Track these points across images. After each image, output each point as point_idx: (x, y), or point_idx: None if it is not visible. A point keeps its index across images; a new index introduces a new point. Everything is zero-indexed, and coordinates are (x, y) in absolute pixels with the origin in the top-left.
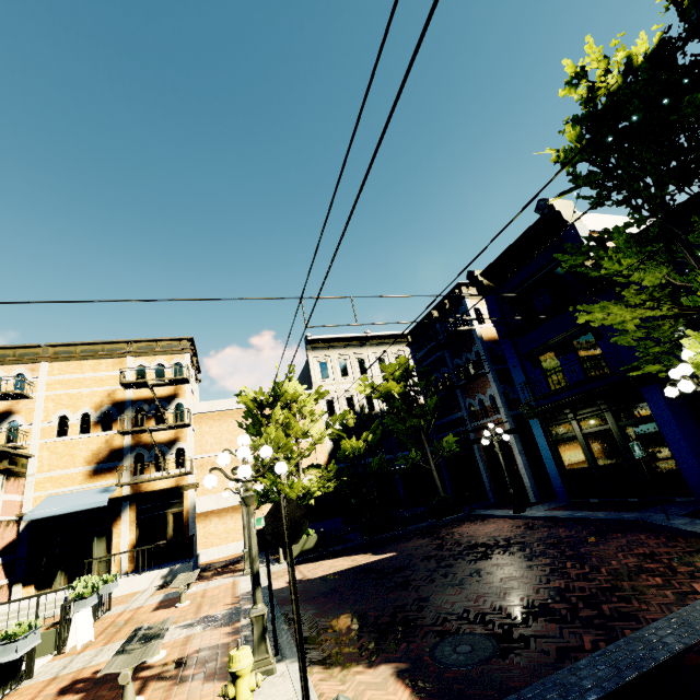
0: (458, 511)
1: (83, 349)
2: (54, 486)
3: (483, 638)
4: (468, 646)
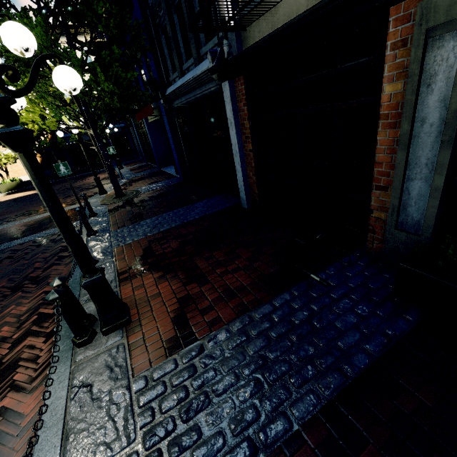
0: None
1: None
2: None
3: None
4: None
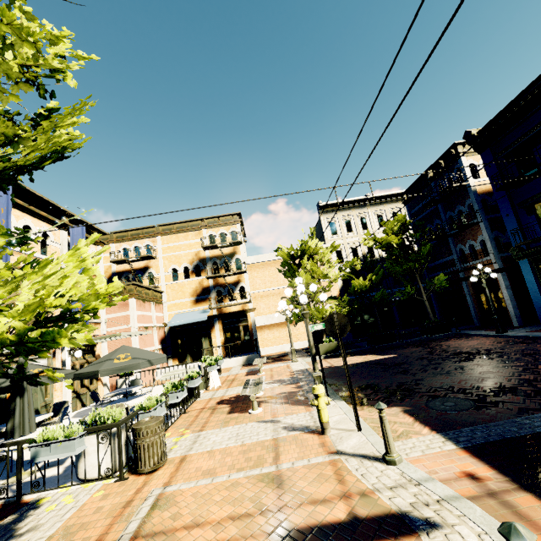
0: (446, 331)
1: (177, 226)
2: (177, 308)
3: (464, 400)
4: (452, 403)
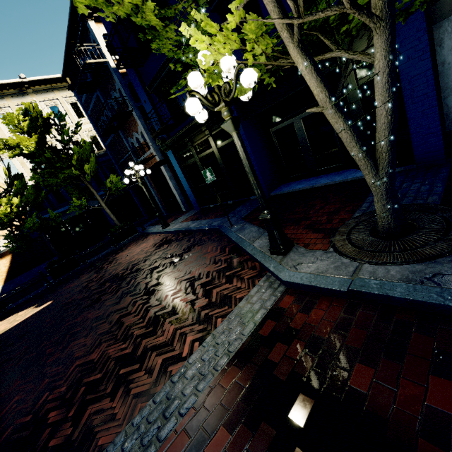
0: (133, 233)
1: None
2: None
3: None
4: None
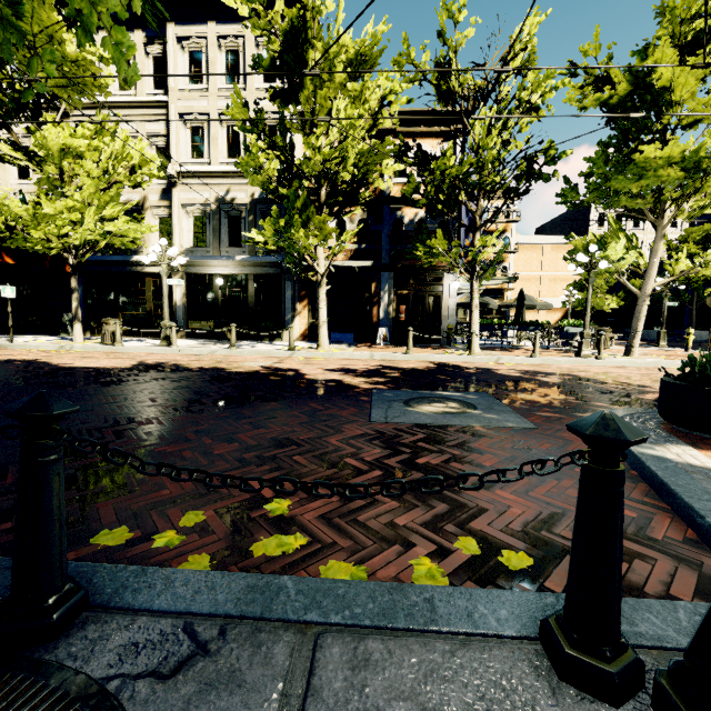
0: (703, 338)
1: None
2: None
3: None
4: None
